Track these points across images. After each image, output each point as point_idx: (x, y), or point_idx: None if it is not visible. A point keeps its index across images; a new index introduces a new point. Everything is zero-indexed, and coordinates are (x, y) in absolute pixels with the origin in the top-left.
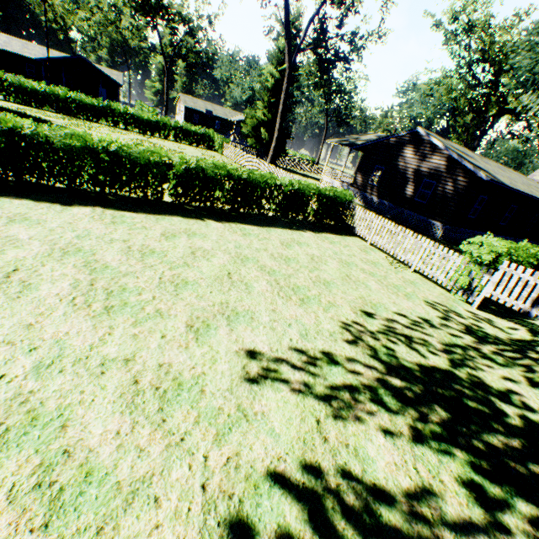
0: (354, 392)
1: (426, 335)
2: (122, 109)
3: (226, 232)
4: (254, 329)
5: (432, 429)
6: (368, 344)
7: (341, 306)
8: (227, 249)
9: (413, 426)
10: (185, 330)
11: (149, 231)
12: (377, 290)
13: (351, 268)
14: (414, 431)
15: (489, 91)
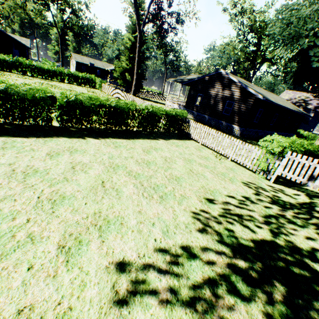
0: (212, 286)
1: (250, 211)
2: (28, 62)
3: (102, 146)
4: (124, 236)
5: (279, 310)
6: (214, 229)
7: (190, 197)
8: (102, 160)
9: (265, 312)
10: (56, 253)
11: (36, 152)
12: (212, 178)
13: (192, 163)
14: (267, 318)
15: (256, 48)
